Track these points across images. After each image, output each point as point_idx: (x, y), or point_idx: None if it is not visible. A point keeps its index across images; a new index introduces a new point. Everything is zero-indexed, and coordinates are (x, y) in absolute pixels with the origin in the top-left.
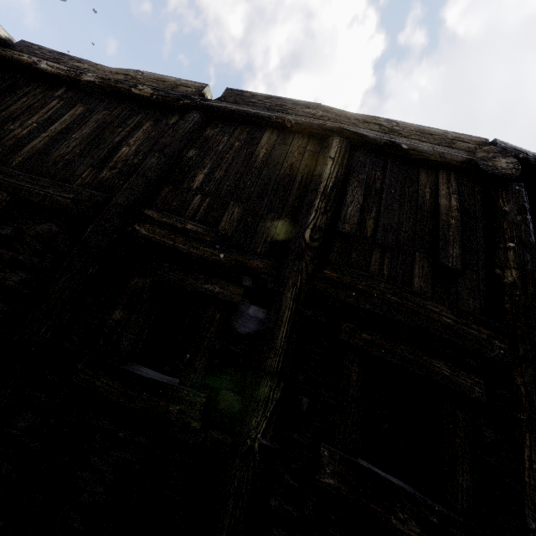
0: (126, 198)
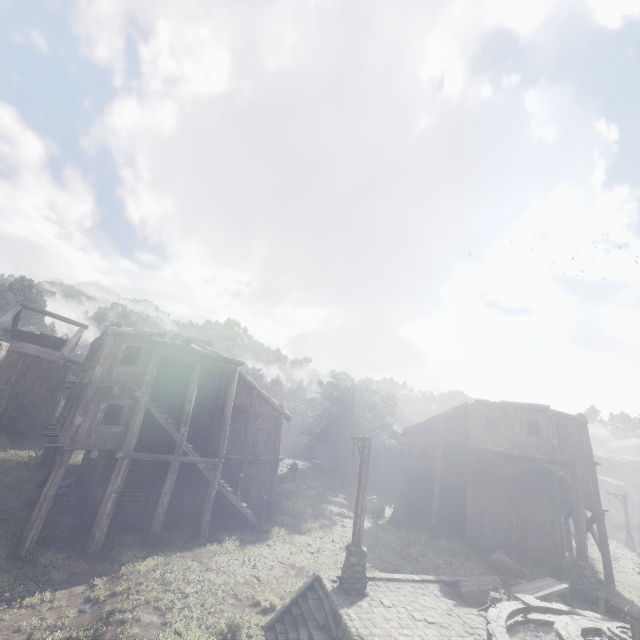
0: None
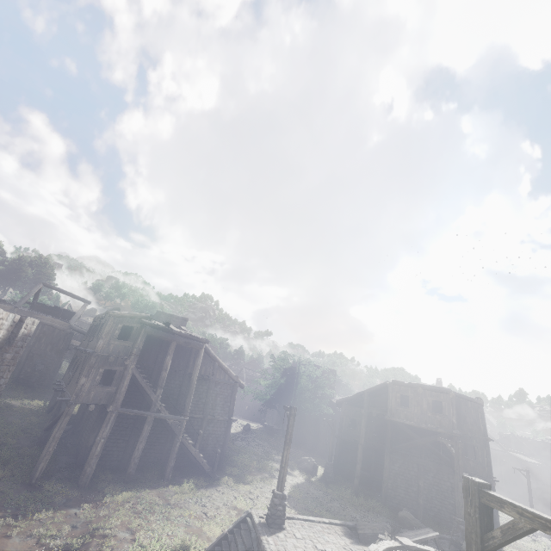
0: None
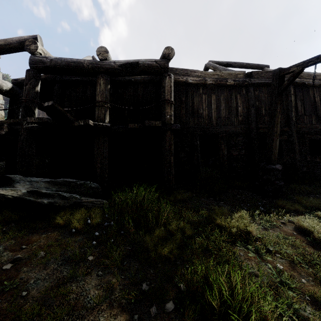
0: (254, 124)
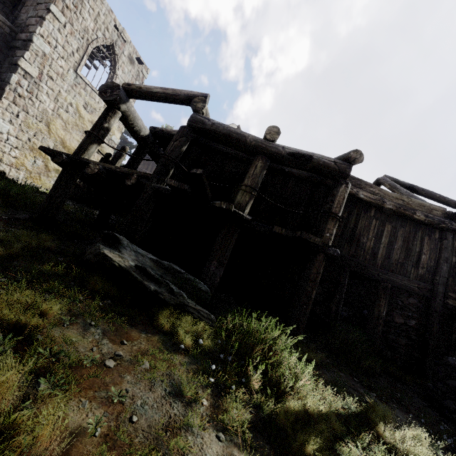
0: (442, 289)
